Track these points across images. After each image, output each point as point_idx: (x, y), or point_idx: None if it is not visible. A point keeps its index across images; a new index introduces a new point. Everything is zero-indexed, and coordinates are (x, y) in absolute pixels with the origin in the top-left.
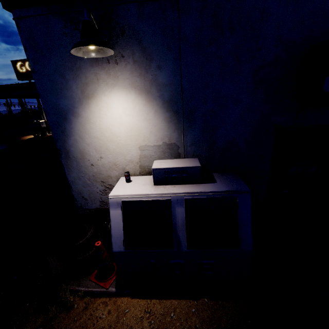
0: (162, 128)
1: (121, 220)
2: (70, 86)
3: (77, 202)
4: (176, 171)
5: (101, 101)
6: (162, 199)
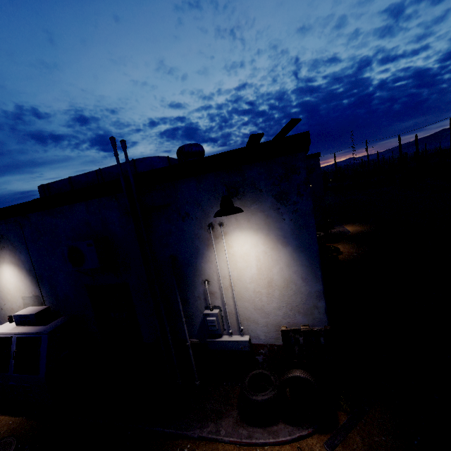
0: (30, 285)
1: None
2: None
3: None
4: (24, 317)
5: None
6: (7, 336)
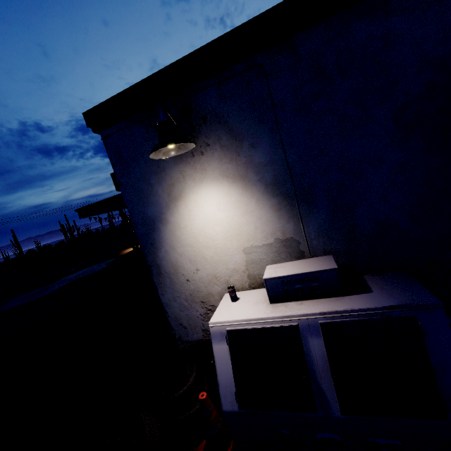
0: (270, 219)
1: (229, 359)
2: (155, 191)
3: (175, 332)
4: (300, 280)
5: (190, 201)
6: (284, 326)
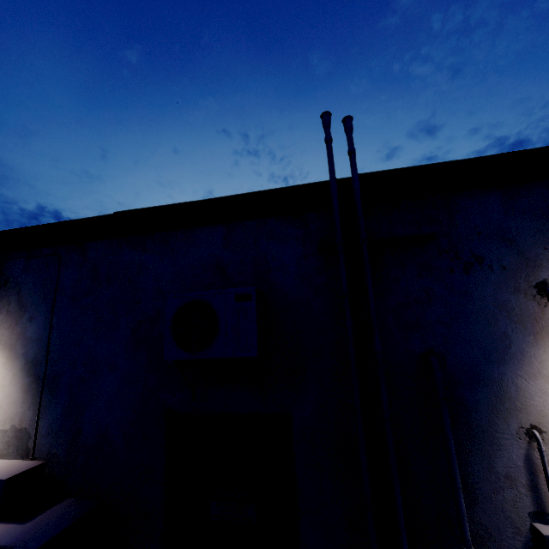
0: (16, 400)
1: None
2: None
3: None
4: None
5: None
6: None
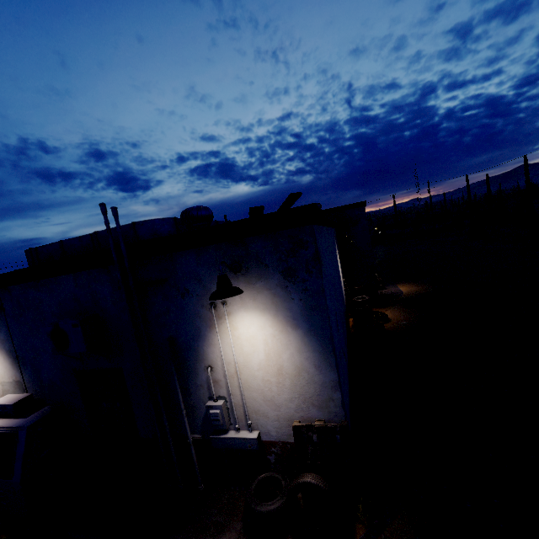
0: (10, 369)
1: None
2: None
3: None
4: (1, 408)
5: None
6: None
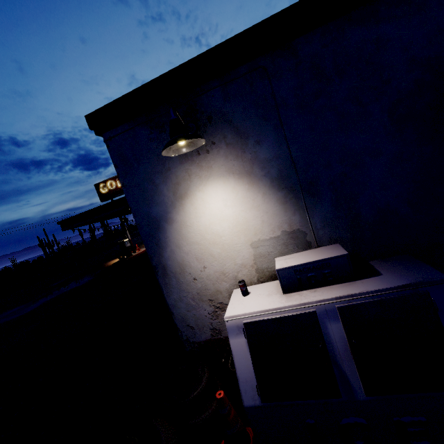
0: (276, 213)
1: (247, 353)
2: (160, 190)
3: (182, 334)
4: (312, 268)
5: (196, 198)
6: (302, 313)
